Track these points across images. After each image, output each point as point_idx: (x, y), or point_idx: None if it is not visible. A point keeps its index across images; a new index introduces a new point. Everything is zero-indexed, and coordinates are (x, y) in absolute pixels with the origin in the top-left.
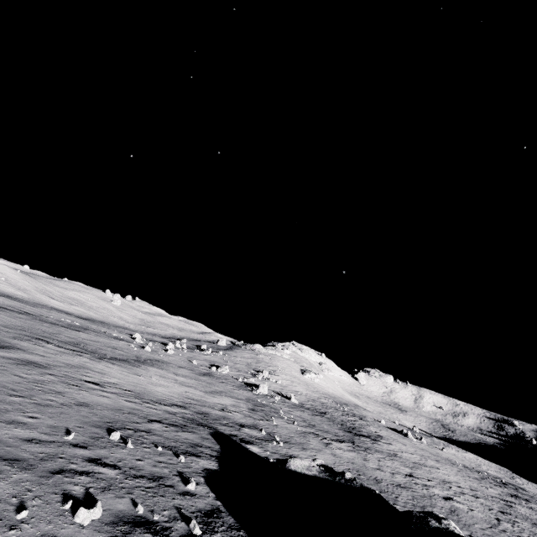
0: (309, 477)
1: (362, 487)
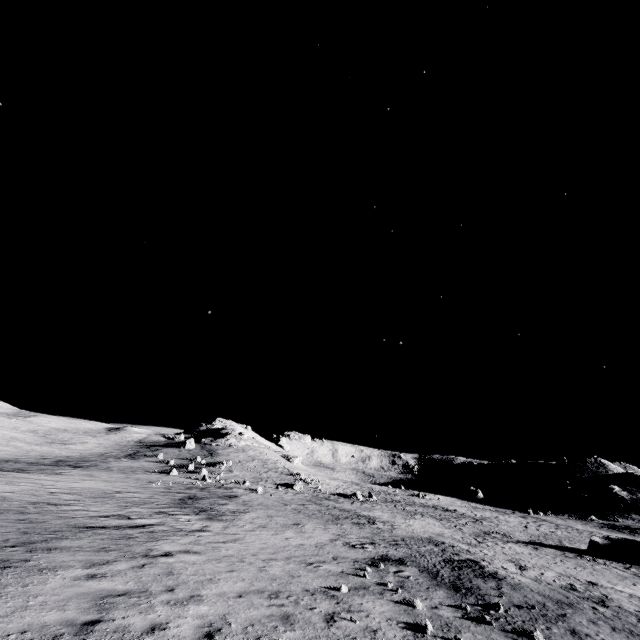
0: (609, 543)
1: (624, 538)
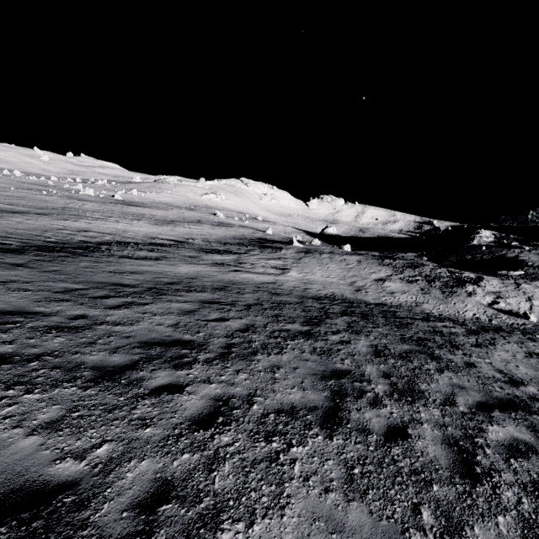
0: None
1: None
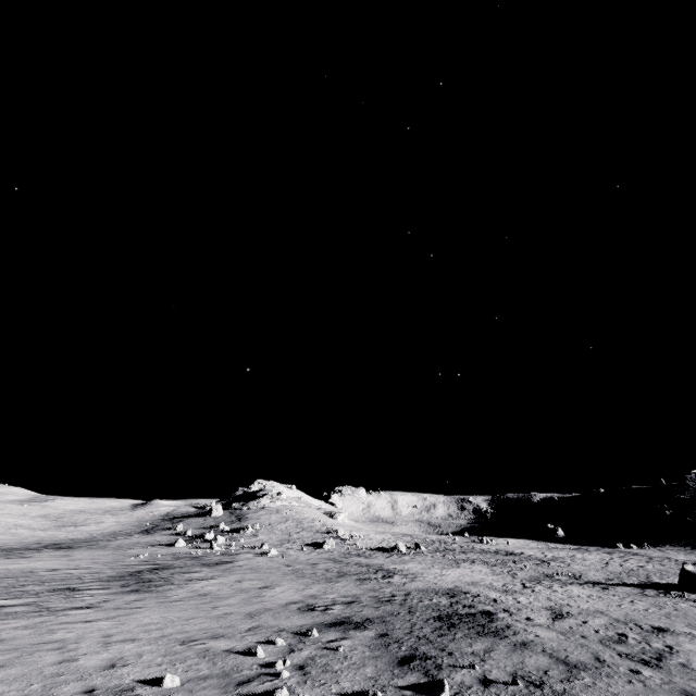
0: None
1: None
